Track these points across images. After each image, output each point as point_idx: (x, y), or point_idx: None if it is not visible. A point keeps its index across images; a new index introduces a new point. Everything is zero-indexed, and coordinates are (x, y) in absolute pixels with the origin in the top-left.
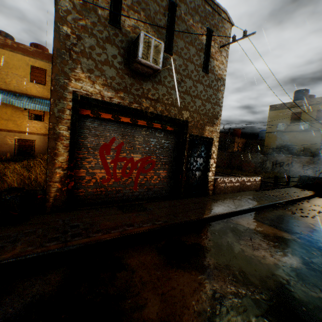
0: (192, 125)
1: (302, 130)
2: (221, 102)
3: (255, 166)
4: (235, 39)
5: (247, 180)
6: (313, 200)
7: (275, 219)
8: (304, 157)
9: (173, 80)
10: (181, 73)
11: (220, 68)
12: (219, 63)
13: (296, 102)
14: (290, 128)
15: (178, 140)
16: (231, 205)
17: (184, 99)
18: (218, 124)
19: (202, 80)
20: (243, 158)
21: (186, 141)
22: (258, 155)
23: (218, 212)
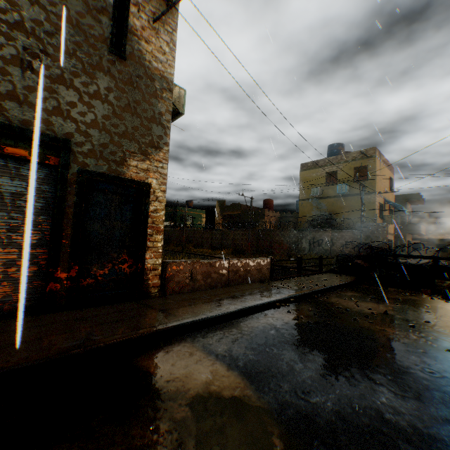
0: (87, 151)
1: (341, 195)
2: (165, 119)
3: (289, 248)
4: (171, 5)
5: (243, 264)
6: (348, 291)
7: (250, 337)
8: (347, 231)
9: (16, 46)
10: (44, 39)
11: (158, 58)
12: (155, 50)
13: (330, 159)
14: (327, 192)
15: (55, 182)
16: (170, 314)
17: (56, 94)
18: (161, 159)
19: (109, 68)
20: (273, 237)
21: (67, 181)
22: (291, 231)
23: (104, 337)
